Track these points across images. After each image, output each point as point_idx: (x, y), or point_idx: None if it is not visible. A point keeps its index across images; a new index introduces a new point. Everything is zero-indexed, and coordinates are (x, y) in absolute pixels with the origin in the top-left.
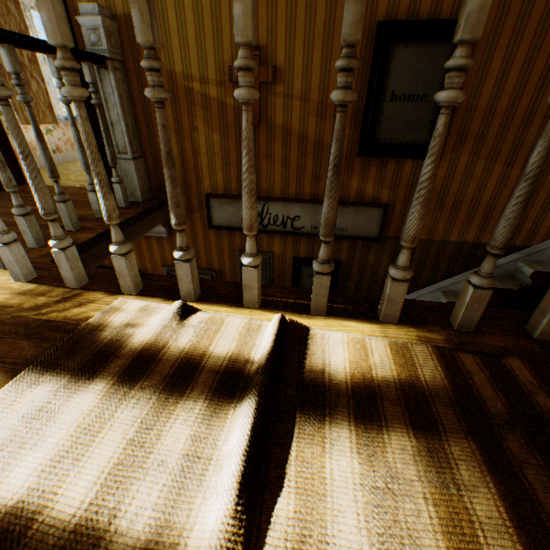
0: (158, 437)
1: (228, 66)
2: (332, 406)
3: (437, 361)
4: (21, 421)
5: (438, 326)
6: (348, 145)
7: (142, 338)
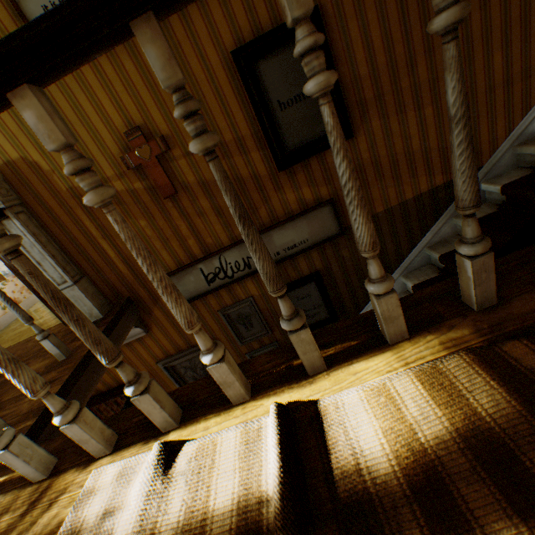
0: None
1: (120, 157)
2: (396, 534)
3: (485, 372)
4: None
5: (456, 316)
6: (266, 167)
7: (123, 532)
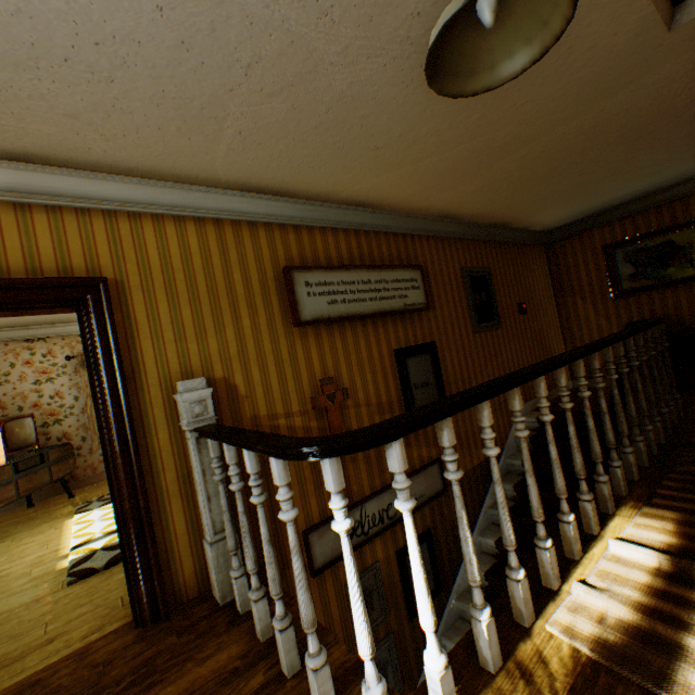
0: None
1: (308, 396)
2: None
3: (658, 508)
4: None
5: (620, 498)
6: None
7: (625, 612)
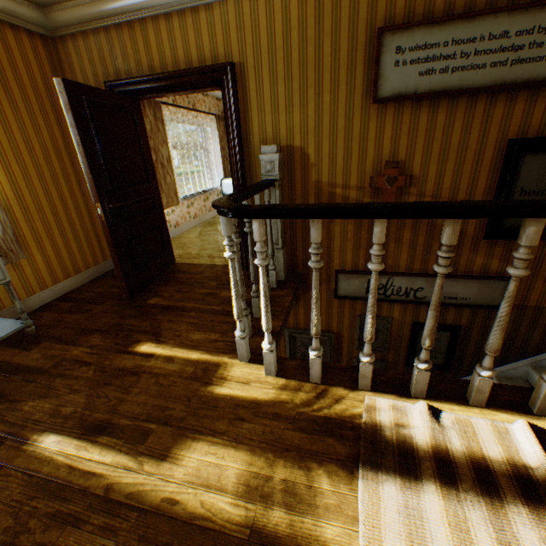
0: (515, 538)
1: (368, 176)
2: None
3: None
4: (400, 516)
5: None
6: (474, 230)
7: (422, 439)
